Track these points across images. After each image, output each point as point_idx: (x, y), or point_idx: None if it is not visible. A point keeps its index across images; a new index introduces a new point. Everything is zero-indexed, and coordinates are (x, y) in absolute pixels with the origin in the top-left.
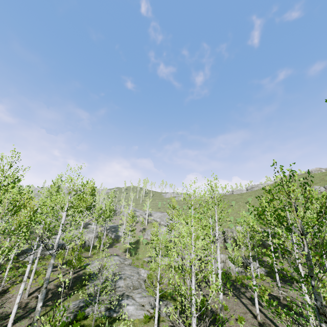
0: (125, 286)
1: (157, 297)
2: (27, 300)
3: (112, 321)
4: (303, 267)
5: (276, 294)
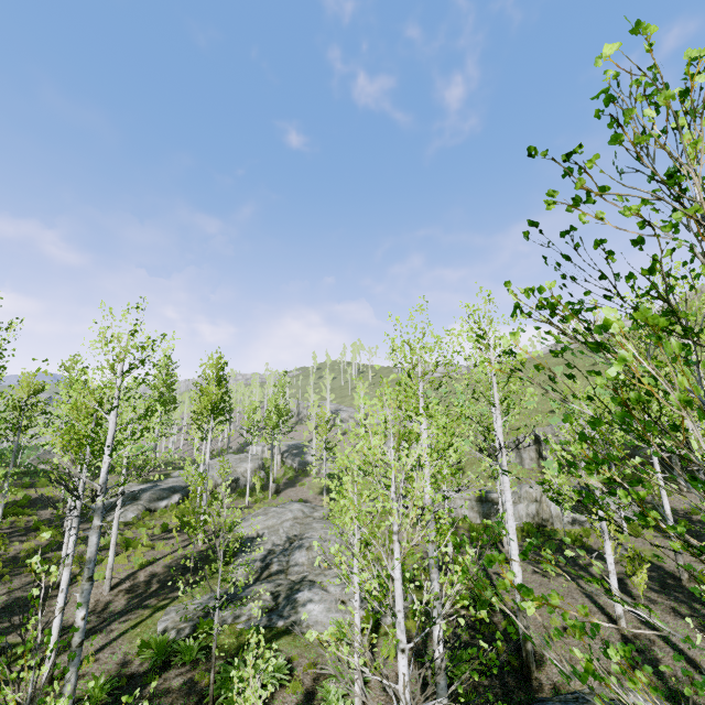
0: (310, 563)
1: (356, 588)
2: (109, 598)
3: (272, 636)
4: None
5: (671, 567)
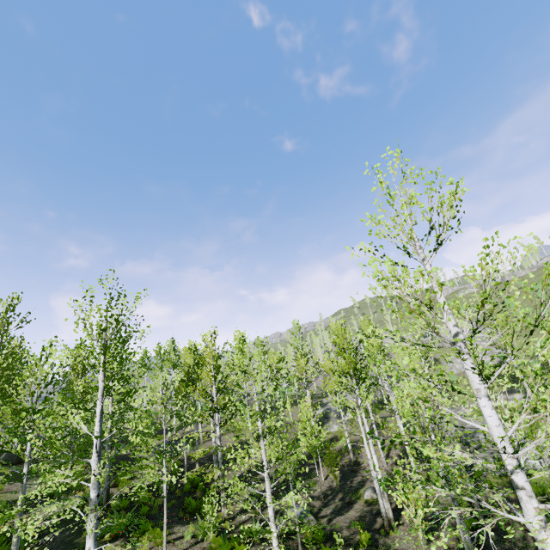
0: None
1: None
2: (389, 467)
3: None
4: None
5: None
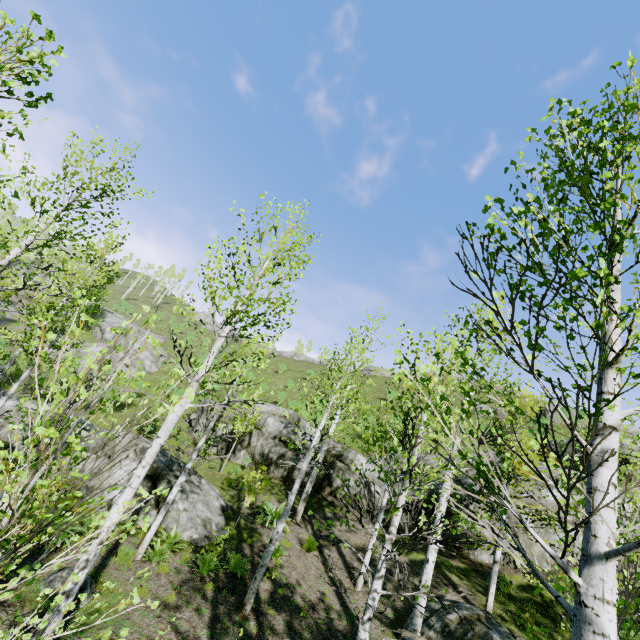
0: None
1: None
2: None
3: None
4: (338, 560)
5: None
